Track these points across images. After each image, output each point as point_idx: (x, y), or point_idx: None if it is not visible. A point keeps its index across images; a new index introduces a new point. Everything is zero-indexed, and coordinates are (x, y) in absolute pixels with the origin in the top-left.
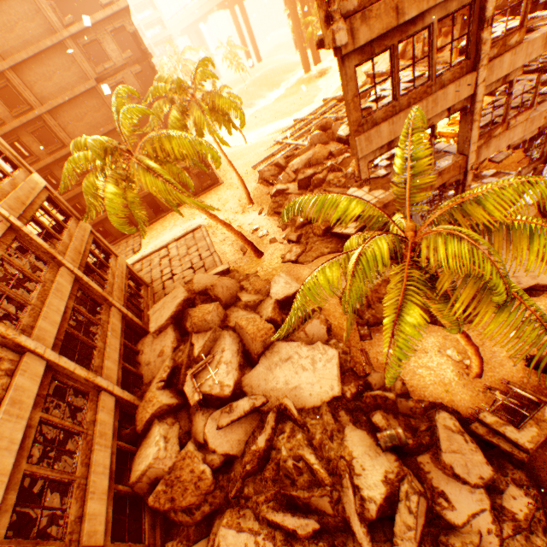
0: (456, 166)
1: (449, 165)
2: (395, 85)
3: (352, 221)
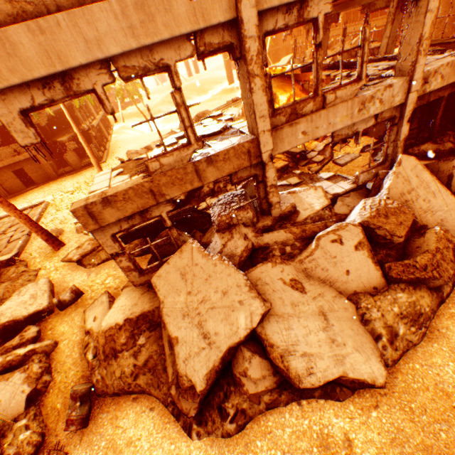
0: (242, 151)
1: (227, 147)
2: None
3: None
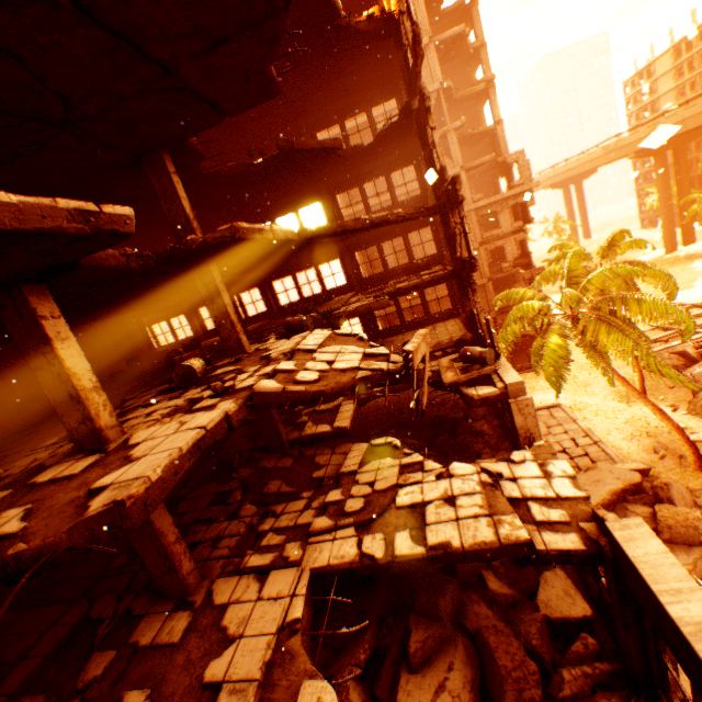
0: None
1: None
2: None
3: None
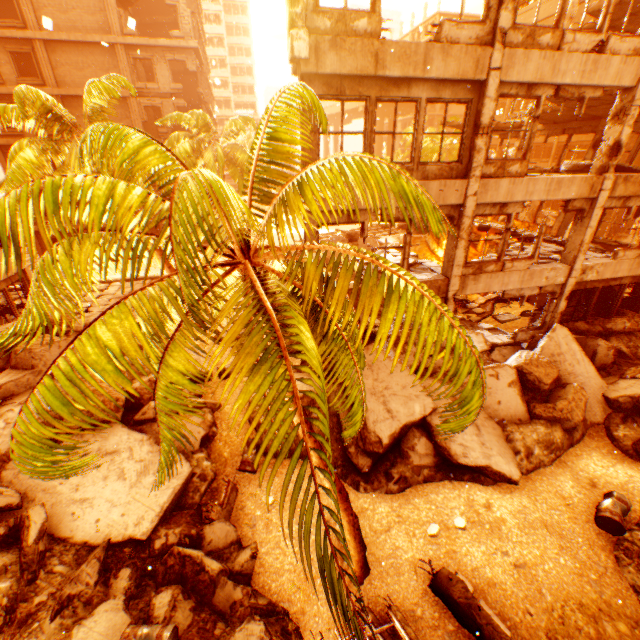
0: (435, 285)
1: (426, 280)
2: (367, 145)
3: None
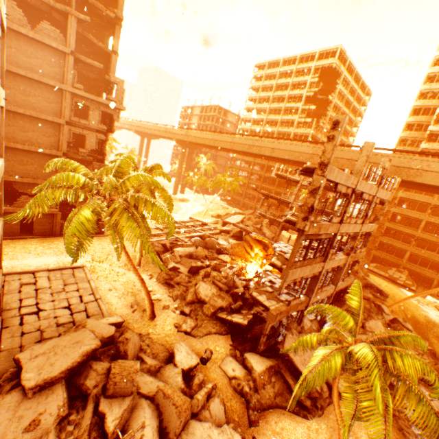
0: (306, 301)
1: (304, 299)
2: (306, 254)
3: (232, 312)
